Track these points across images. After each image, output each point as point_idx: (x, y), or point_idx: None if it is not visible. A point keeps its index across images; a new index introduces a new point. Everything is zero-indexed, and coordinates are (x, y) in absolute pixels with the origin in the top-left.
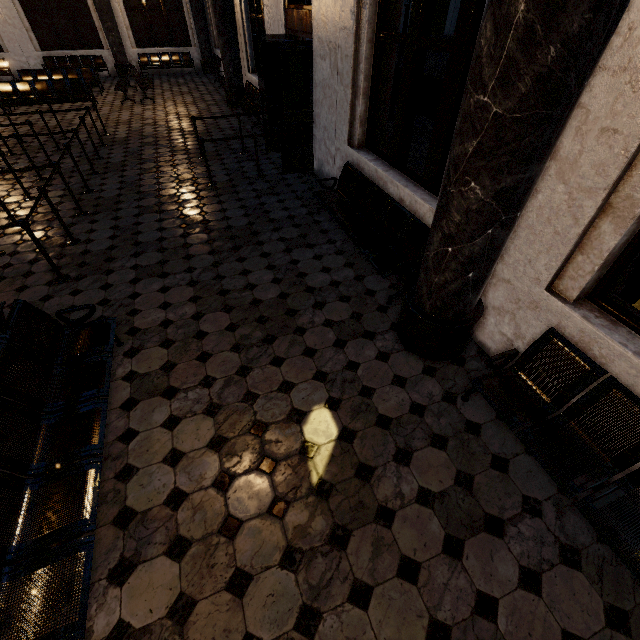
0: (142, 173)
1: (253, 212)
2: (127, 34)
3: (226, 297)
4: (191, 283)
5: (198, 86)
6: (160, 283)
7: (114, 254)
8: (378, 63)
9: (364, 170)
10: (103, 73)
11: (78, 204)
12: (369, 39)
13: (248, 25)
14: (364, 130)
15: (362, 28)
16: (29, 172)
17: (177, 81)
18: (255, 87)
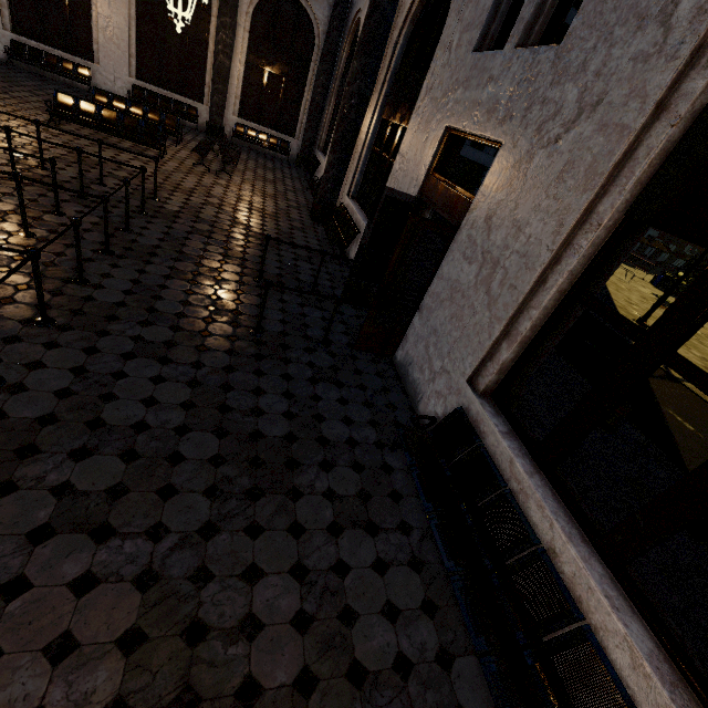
0: (171, 276)
1: (300, 411)
2: (234, 101)
3: (195, 653)
4: (144, 578)
5: (285, 178)
6: (85, 558)
7: (42, 438)
8: (558, 318)
9: (486, 438)
10: (191, 123)
11: (44, 309)
12: (561, 289)
13: (367, 155)
14: (499, 378)
15: (556, 273)
16: (18, 215)
17: (265, 163)
18: (350, 216)
